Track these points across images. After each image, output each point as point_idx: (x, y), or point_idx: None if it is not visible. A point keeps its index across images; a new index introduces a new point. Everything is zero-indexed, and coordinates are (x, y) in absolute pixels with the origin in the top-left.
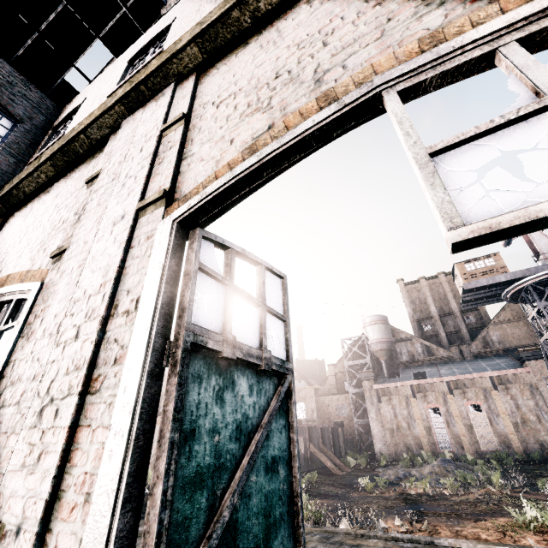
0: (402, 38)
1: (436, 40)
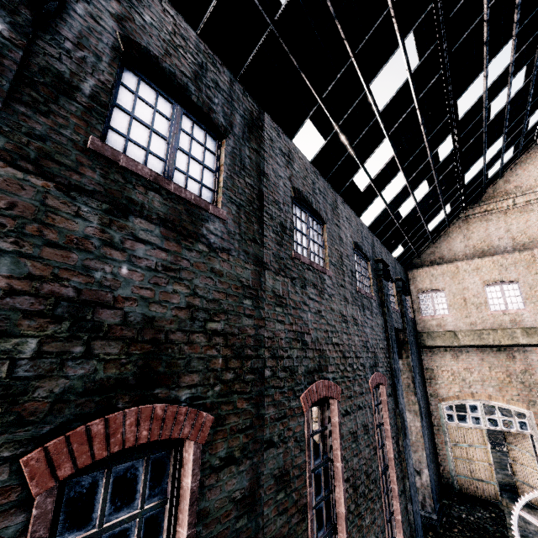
0: None
1: None
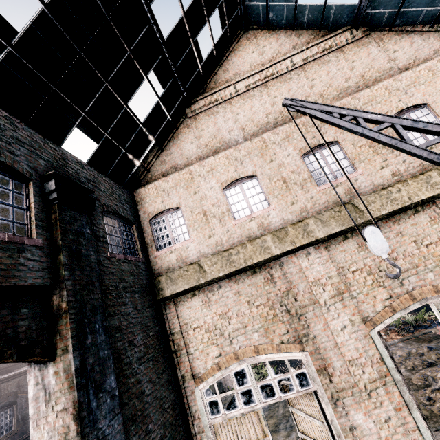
0: (424, 278)
1: (437, 289)
